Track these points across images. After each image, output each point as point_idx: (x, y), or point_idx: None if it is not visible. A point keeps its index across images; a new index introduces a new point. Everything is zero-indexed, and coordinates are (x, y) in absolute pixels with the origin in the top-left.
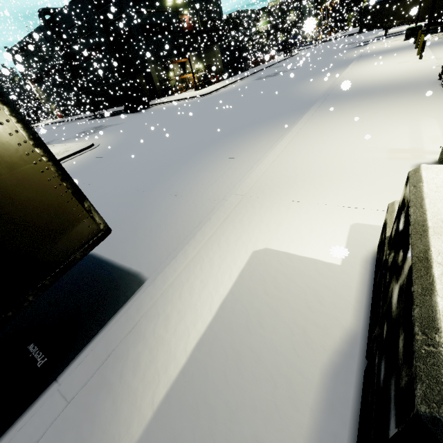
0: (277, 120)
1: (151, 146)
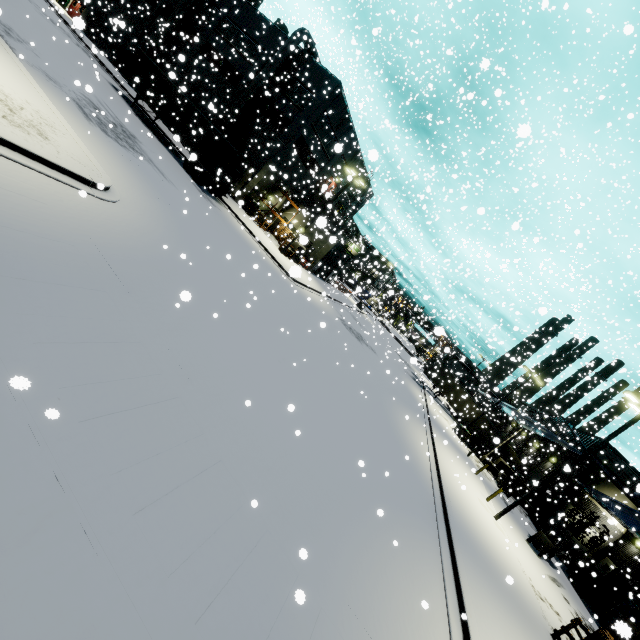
0: (412, 525)
1: (228, 365)
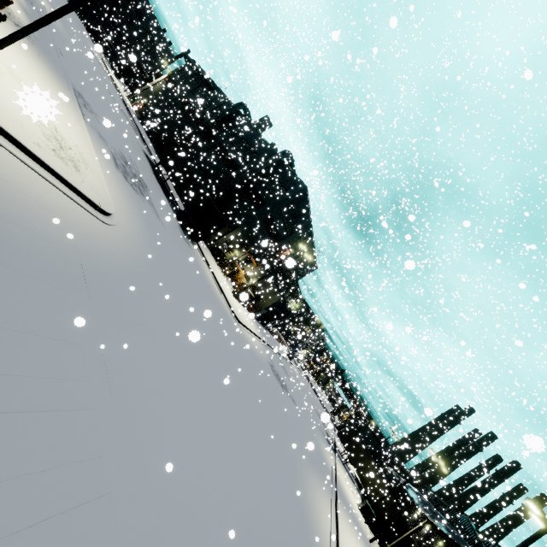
0: None
1: (154, 385)
